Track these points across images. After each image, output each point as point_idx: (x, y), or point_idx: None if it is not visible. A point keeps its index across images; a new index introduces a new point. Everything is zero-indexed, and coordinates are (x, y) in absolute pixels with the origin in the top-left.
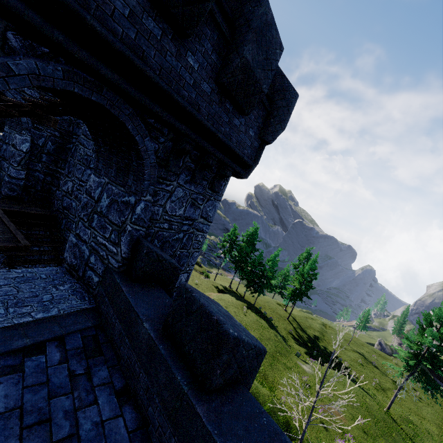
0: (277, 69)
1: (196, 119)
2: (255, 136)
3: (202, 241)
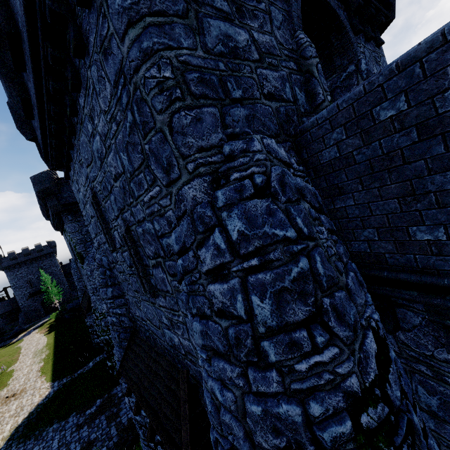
0: None
1: None
2: None
3: None
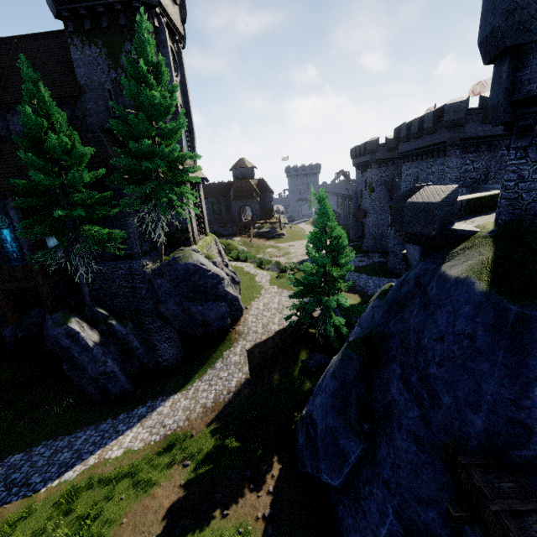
0: None
1: None
2: None
3: None
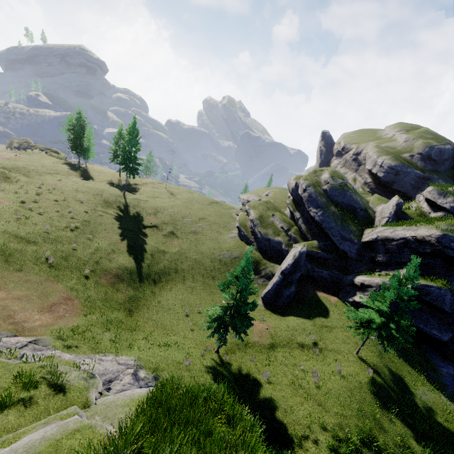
0: None
1: None
2: None
3: None
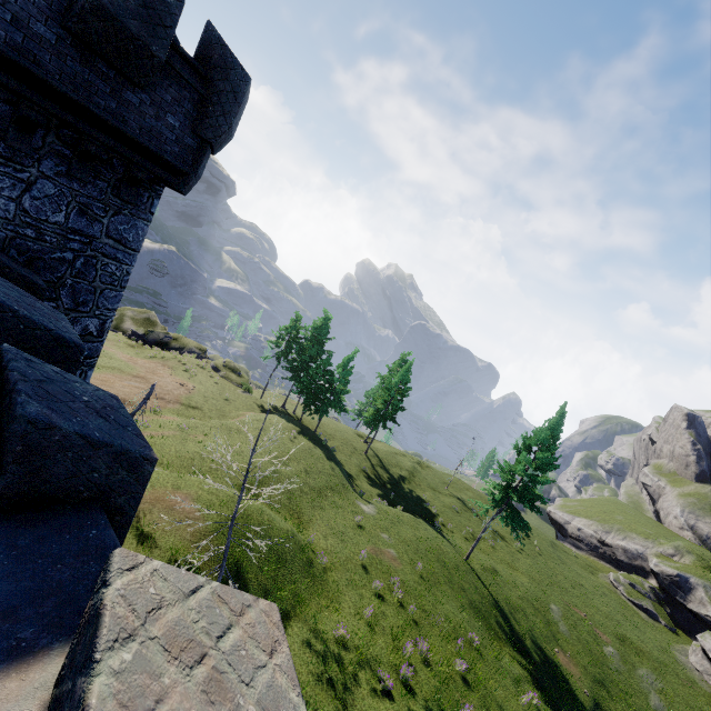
0: (214, 34)
1: (34, 75)
2: (183, 127)
3: (121, 276)
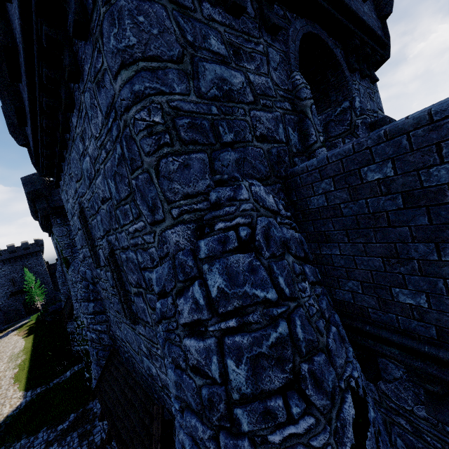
0: None
1: (355, 14)
2: (375, 18)
3: None
